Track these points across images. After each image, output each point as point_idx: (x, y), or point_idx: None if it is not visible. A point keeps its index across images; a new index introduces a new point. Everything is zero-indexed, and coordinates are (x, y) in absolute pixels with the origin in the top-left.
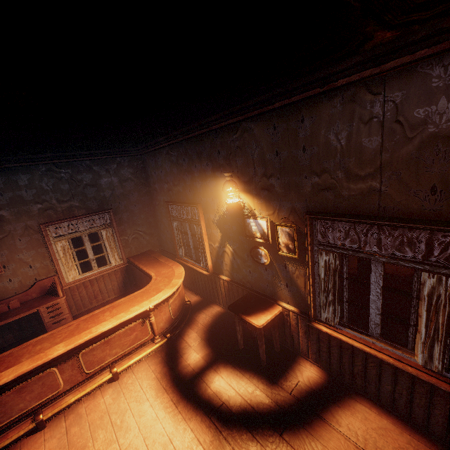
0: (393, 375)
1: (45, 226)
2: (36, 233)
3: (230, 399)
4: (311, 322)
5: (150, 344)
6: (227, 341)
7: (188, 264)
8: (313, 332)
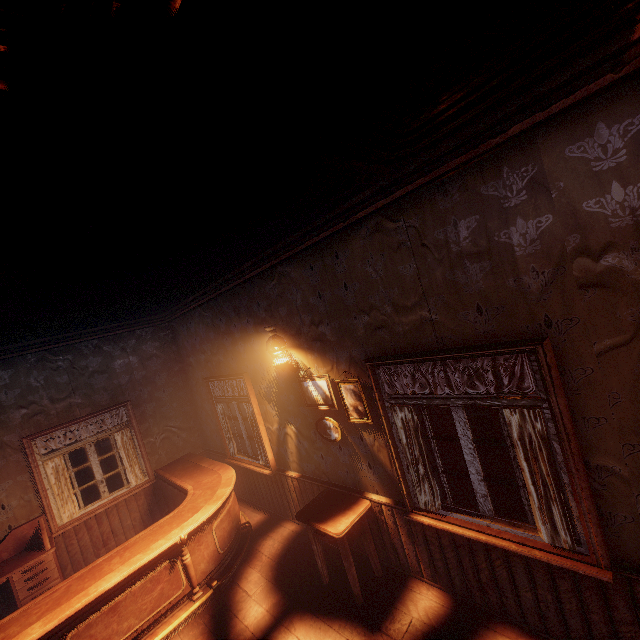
0: (526, 571)
1: (30, 440)
2: (15, 452)
3: None
4: (409, 514)
5: (185, 603)
6: (305, 575)
7: (243, 464)
8: (417, 530)
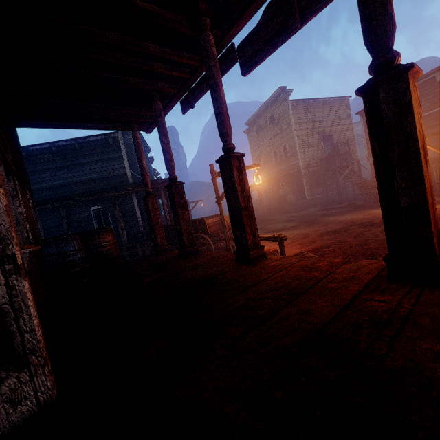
0: None
1: None
2: None
3: None
4: None
5: None
6: None
7: None
8: None
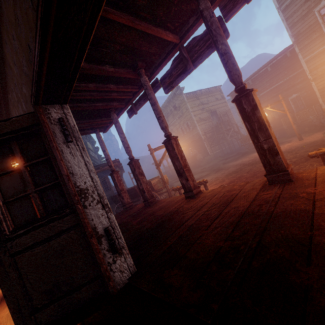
0: None
1: None
2: None
3: None
4: None
5: None
6: None
7: None
8: None
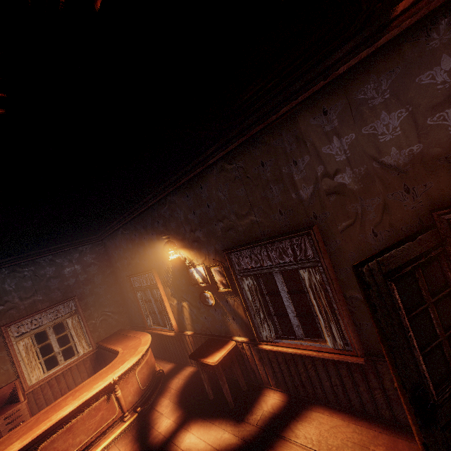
0: (324, 368)
1: (6, 327)
2: None
3: None
4: (258, 345)
5: (119, 424)
6: (198, 397)
7: (157, 331)
8: (264, 355)
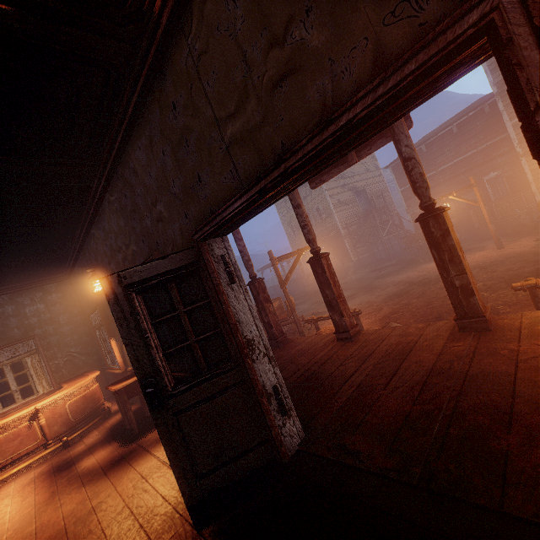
0: None
1: None
2: None
3: (86, 467)
4: None
5: (42, 451)
6: (120, 428)
7: (112, 370)
8: None
